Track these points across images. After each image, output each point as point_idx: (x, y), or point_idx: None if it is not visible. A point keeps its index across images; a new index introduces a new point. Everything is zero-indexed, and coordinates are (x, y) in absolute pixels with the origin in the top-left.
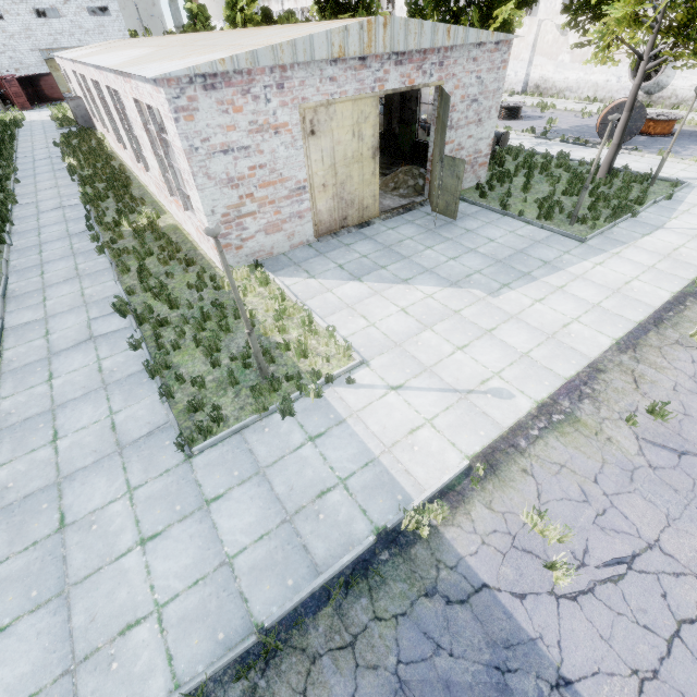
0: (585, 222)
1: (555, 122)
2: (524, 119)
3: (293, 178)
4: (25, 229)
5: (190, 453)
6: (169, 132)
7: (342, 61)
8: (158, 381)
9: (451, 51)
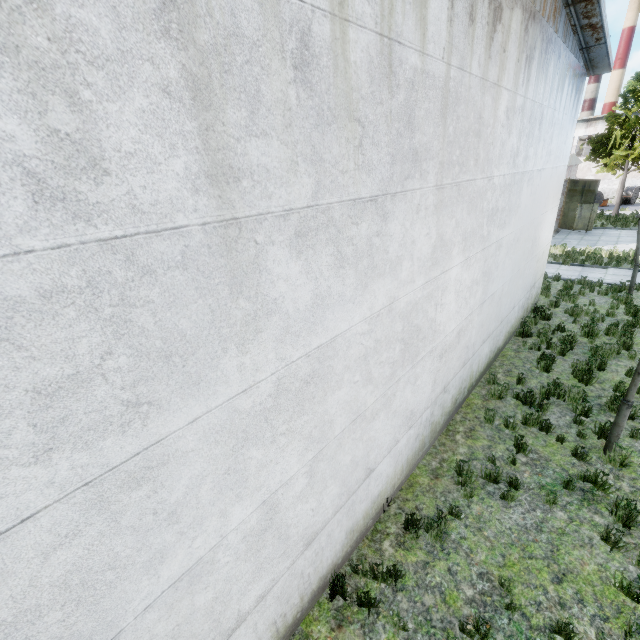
0: None
1: None
2: None
3: None
4: None
5: None
6: None
7: None
8: (603, 266)
9: (572, 167)
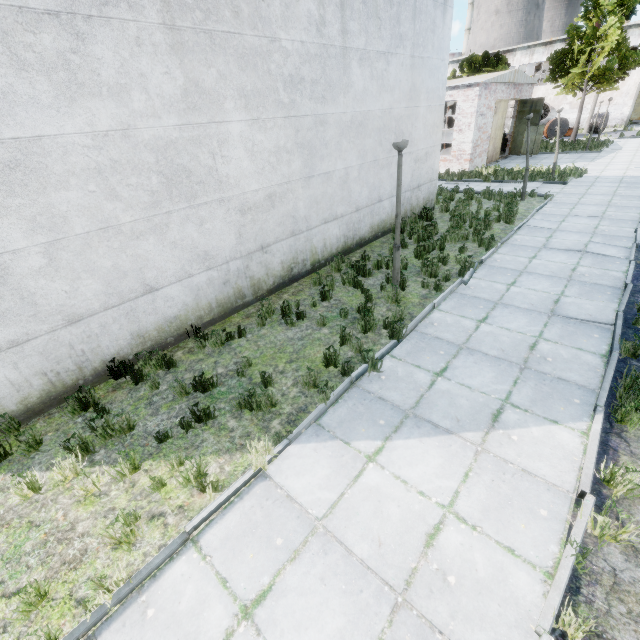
0: (591, 150)
1: None
2: None
3: (488, 132)
4: None
5: (567, 182)
6: (460, 108)
7: (505, 85)
8: (519, 181)
9: (523, 86)
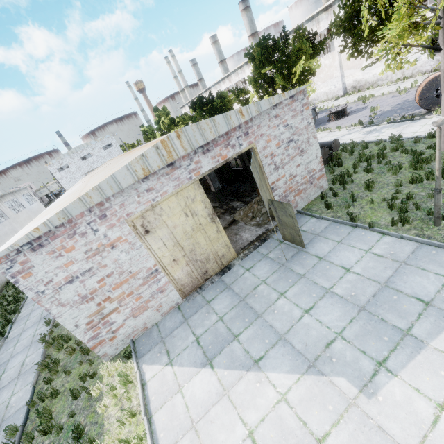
0: None
1: (377, 108)
2: (351, 114)
3: (143, 268)
4: (24, 315)
5: None
6: None
7: (153, 174)
8: None
9: (251, 121)
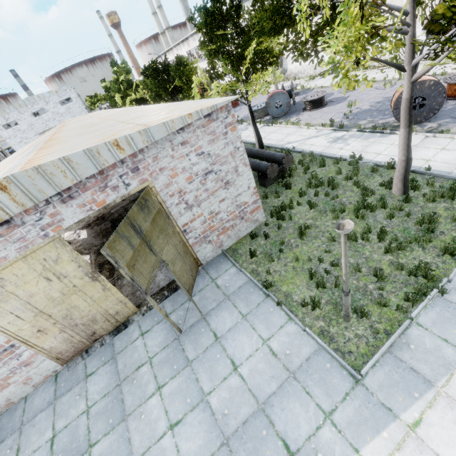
0: (365, 316)
1: (356, 103)
2: (328, 104)
3: None
4: None
5: None
6: None
7: None
8: None
9: (142, 153)
